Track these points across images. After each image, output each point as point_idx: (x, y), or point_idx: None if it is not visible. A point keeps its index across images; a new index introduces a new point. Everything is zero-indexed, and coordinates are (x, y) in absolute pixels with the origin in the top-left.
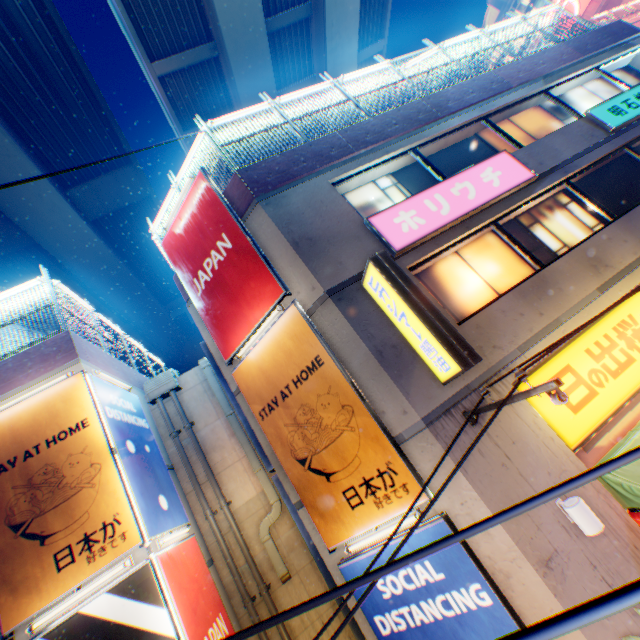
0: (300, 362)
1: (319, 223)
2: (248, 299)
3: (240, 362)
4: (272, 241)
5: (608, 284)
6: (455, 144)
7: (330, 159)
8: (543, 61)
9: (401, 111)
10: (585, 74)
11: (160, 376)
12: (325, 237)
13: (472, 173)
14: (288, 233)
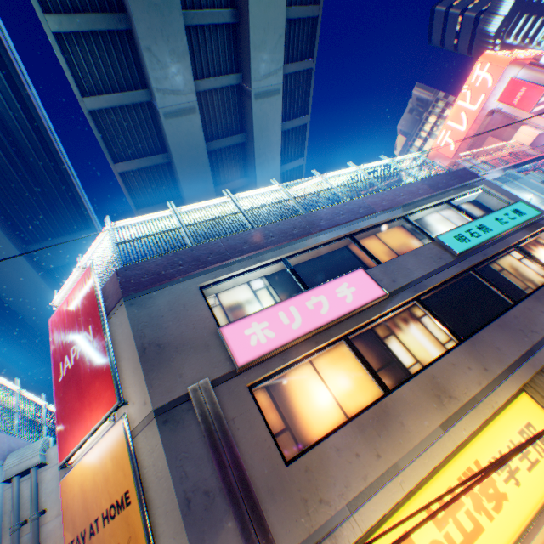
0: (114, 491)
1: (175, 327)
2: (92, 398)
3: (70, 469)
4: (126, 341)
5: (452, 419)
6: (328, 252)
7: (206, 263)
8: (403, 193)
9: (280, 225)
10: (438, 204)
11: (28, 447)
12: (176, 343)
13: (329, 287)
14: (141, 336)
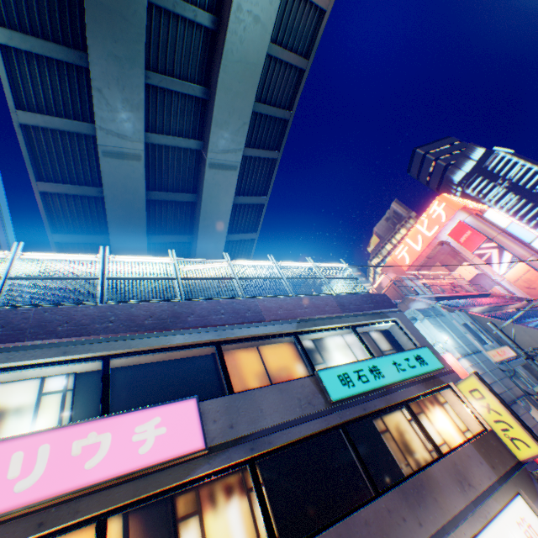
0: None
1: None
2: None
3: None
4: None
5: None
6: (186, 356)
7: None
8: (308, 305)
9: (135, 308)
10: (342, 327)
11: None
12: None
13: (131, 419)
14: None
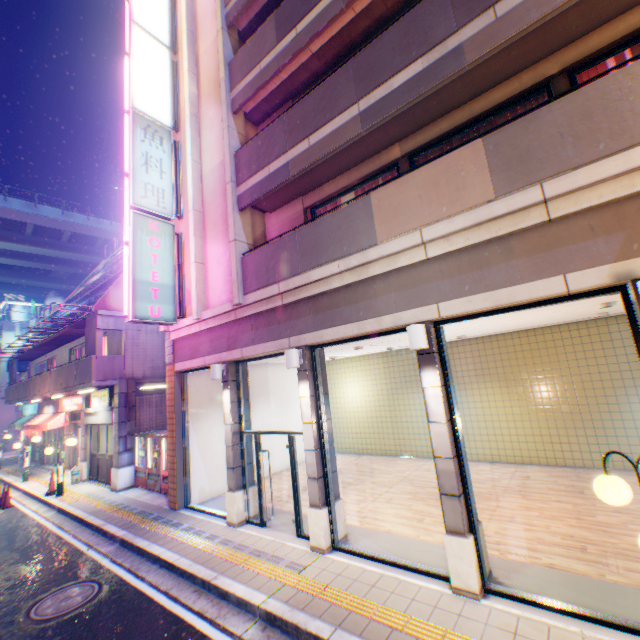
0: None
1: None
2: None
3: None
4: None
5: None
6: None
7: None
8: None
9: None
10: None
11: None
12: None
13: None
14: None
